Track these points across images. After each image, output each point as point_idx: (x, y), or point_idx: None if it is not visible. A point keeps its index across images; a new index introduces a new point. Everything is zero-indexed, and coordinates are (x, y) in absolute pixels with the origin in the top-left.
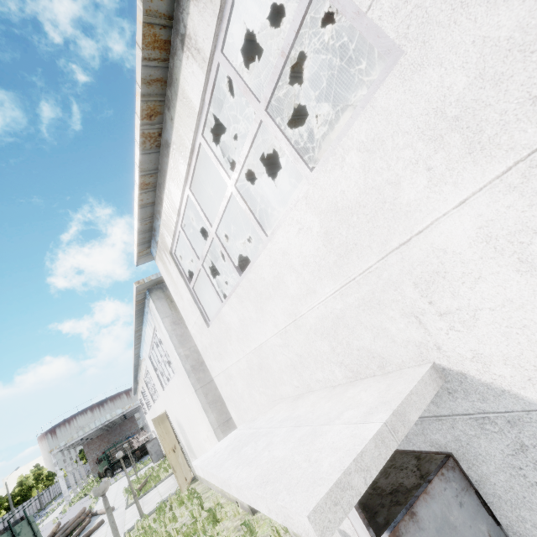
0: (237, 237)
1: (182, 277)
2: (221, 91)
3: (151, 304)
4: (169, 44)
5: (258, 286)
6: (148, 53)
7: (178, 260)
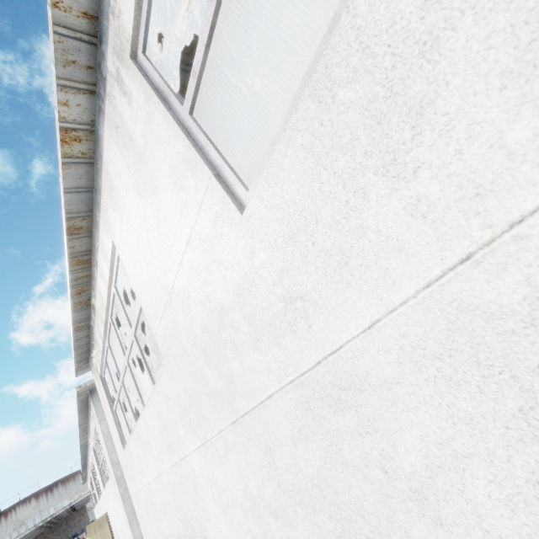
0: None
1: (108, 399)
2: None
3: (92, 405)
4: (90, 260)
5: (142, 438)
6: (74, 268)
7: (106, 383)
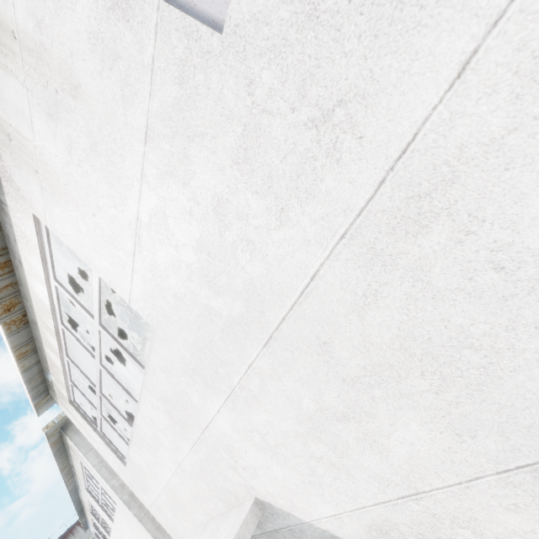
0: (146, 343)
1: (88, 422)
2: (79, 261)
3: (69, 441)
4: (10, 262)
5: (146, 439)
6: None
7: (79, 406)
